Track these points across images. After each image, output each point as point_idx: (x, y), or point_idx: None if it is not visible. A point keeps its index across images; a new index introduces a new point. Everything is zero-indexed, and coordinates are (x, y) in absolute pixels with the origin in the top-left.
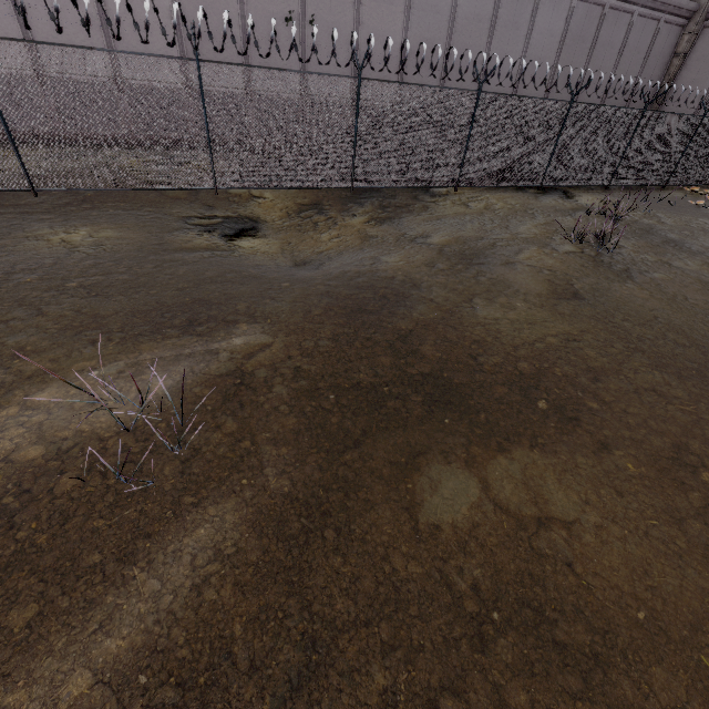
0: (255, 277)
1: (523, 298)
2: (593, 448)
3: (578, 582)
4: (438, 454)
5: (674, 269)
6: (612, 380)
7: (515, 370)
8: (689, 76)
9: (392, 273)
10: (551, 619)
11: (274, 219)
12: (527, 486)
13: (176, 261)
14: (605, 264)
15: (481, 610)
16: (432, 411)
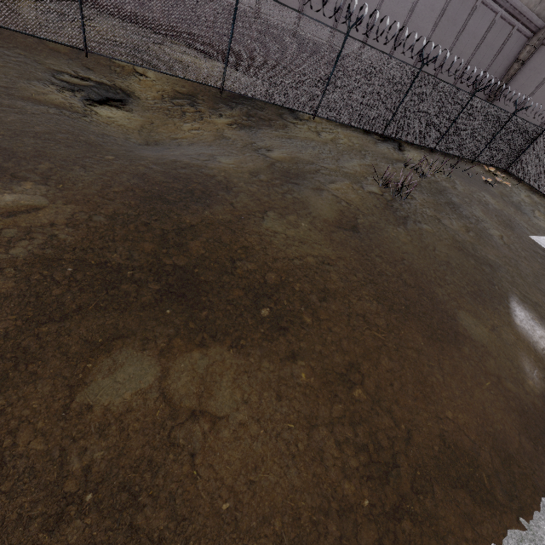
0: (90, 144)
1: (310, 220)
2: (283, 355)
3: (190, 472)
4: (138, 340)
5: (440, 225)
6: (336, 302)
7: (262, 278)
8: (520, 81)
9: (216, 172)
10: (141, 504)
11: (147, 98)
12: (203, 381)
13: (13, 108)
14: (393, 208)
15: (78, 491)
16: (161, 300)
